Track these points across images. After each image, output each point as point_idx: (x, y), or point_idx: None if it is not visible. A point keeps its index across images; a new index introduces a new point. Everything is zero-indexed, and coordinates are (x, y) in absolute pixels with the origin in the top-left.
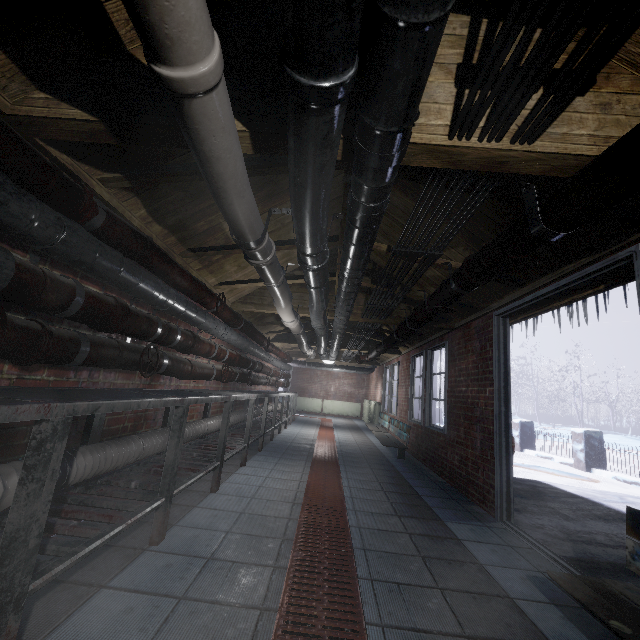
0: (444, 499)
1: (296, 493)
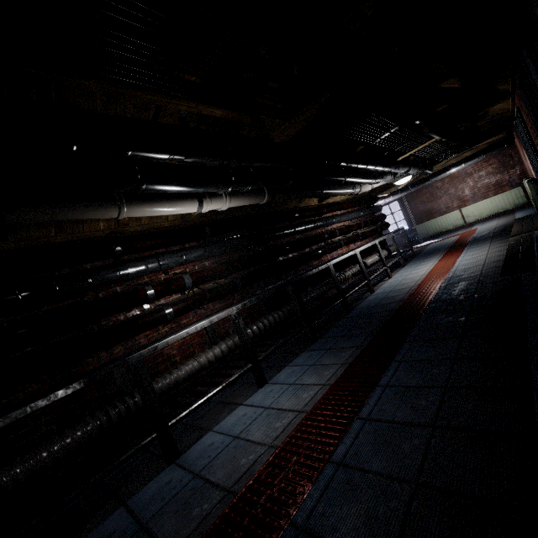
0: None
1: (260, 455)
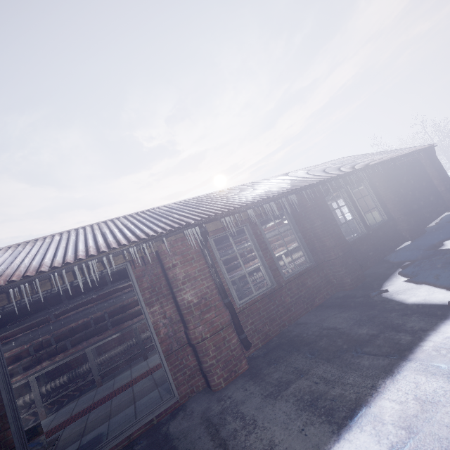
0: None
1: None
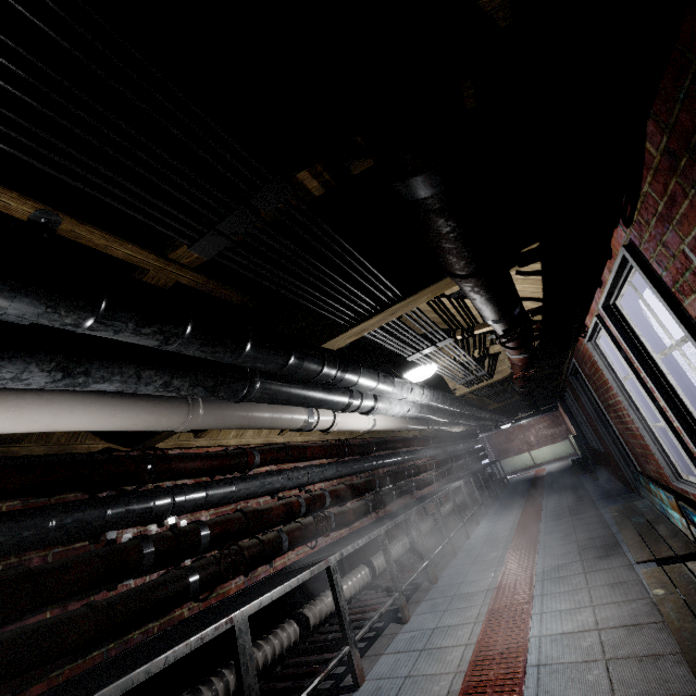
0: (610, 497)
1: (512, 526)
